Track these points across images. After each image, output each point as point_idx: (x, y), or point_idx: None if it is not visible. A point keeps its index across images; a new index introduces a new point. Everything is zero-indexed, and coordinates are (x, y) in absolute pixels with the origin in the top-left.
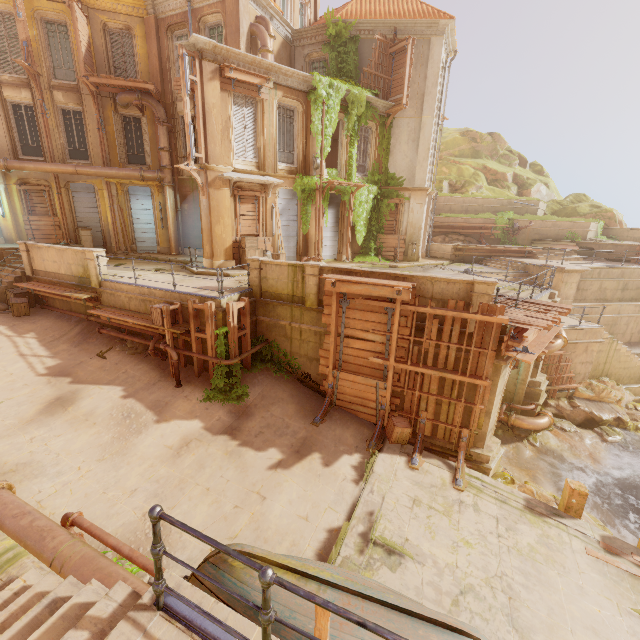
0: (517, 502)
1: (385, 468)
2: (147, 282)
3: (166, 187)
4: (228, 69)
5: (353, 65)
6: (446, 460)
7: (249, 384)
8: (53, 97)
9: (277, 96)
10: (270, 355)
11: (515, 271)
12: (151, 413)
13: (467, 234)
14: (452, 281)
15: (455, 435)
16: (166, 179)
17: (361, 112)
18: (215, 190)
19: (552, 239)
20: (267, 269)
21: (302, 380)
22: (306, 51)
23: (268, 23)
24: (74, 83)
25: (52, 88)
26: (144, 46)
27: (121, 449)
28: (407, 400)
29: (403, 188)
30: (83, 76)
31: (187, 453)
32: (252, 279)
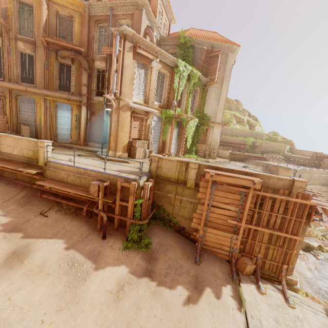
0: (321, 312)
1: (249, 295)
2: (80, 164)
3: (82, 106)
4: (138, 48)
5: (191, 58)
6: (274, 284)
7: (149, 235)
8: (16, 44)
9: (159, 66)
10: (158, 214)
11: (262, 167)
12: (89, 262)
13: (233, 146)
14: (281, 178)
15: (278, 268)
16: (83, 101)
17: (195, 81)
18: (122, 112)
19: (270, 152)
20: (162, 162)
21: (179, 231)
22: (166, 48)
23: (154, 30)
24: (32, 39)
25: (17, 39)
26: (79, 27)
27: (73, 297)
28: (247, 246)
29: (211, 121)
30: (41, 36)
31: (124, 296)
32: (152, 167)
